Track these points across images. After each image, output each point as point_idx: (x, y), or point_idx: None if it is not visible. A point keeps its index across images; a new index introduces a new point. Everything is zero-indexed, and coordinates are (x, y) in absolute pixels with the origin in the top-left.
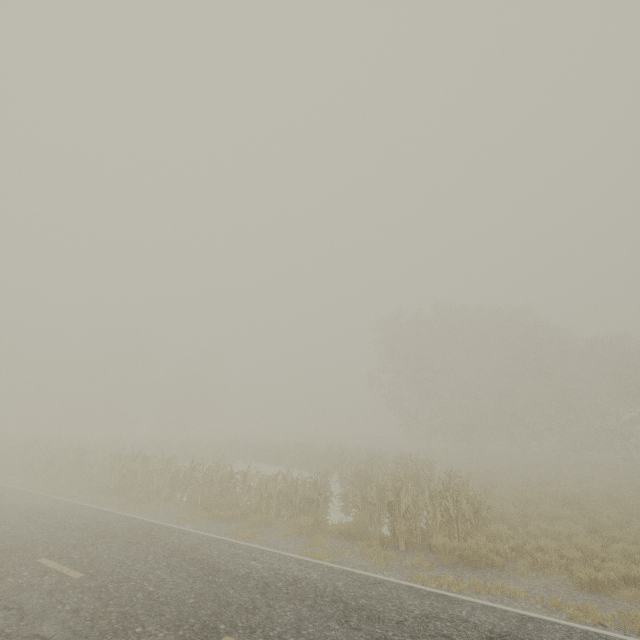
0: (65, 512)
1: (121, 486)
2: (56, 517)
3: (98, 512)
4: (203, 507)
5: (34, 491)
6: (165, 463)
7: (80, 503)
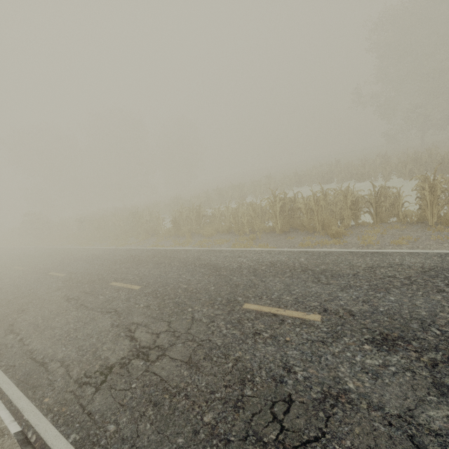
0: (333, 264)
1: (286, 226)
2: (352, 273)
3: (367, 256)
4: (448, 224)
5: (212, 248)
6: (342, 194)
7: (300, 250)
